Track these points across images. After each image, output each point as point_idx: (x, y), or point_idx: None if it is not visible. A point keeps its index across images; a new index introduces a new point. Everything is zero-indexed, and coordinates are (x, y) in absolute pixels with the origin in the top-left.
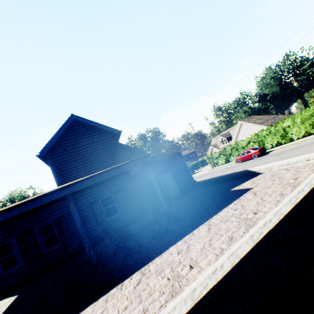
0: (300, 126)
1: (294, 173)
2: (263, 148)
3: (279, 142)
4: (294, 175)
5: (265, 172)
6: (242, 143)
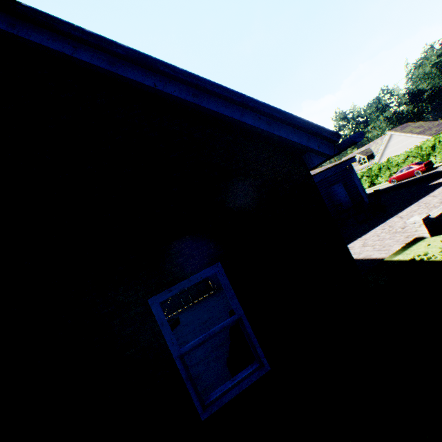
0: None
1: None
2: (430, 162)
3: None
4: None
5: None
6: (397, 159)
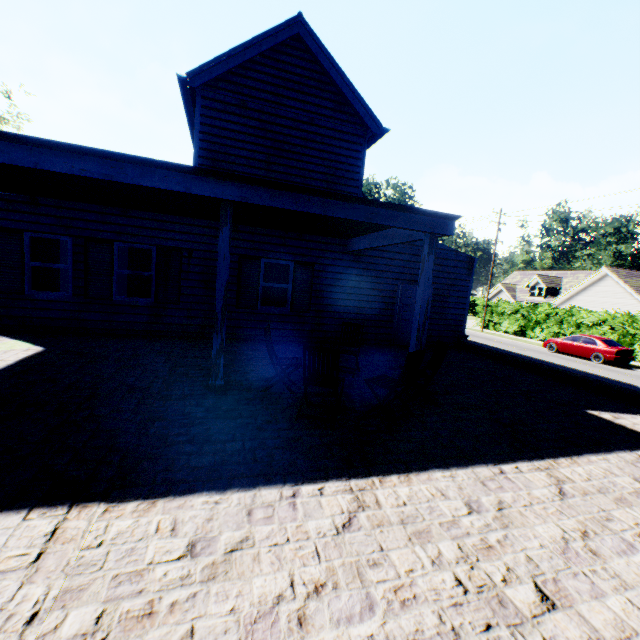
0: None
1: None
2: (630, 353)
3: None
4: None
5: None
6: (585, 316)
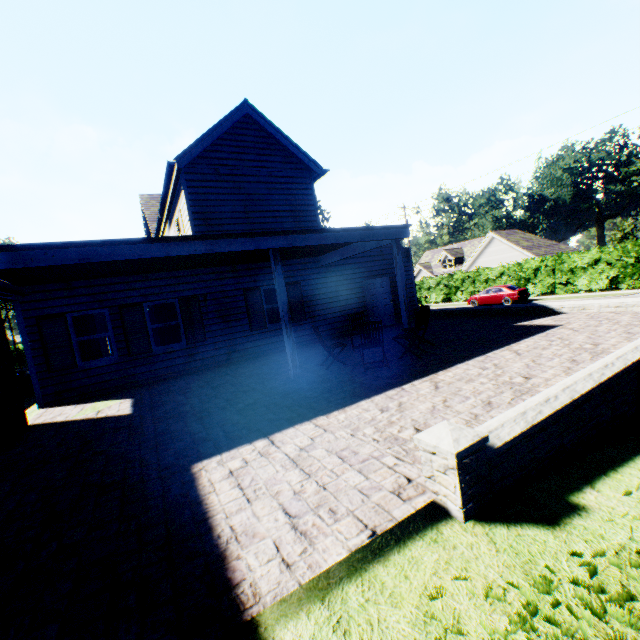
0: (601, 270)
1: (634, 317)
2: (526, 291)
3: (553, 289)
4: (635, 319)
5: (571, 312)
6: (489, 272)
